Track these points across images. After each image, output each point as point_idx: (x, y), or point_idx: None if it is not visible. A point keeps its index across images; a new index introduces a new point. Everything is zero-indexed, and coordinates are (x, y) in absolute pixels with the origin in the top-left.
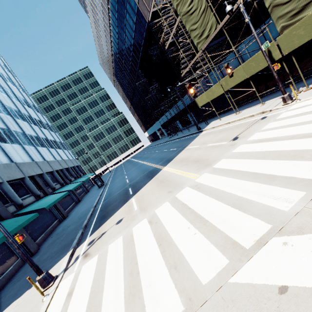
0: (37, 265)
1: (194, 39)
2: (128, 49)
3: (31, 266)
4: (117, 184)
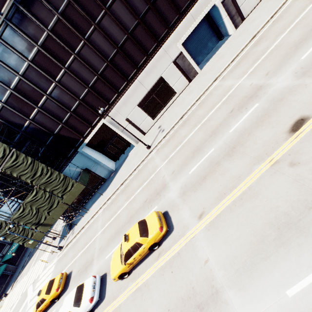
0: (1, 294)
1: None
2: None
3: (0, 295)
4: None
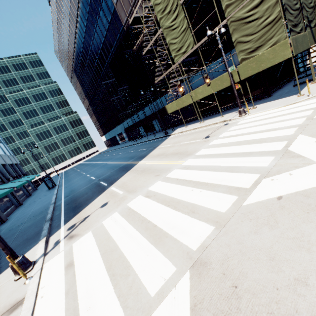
0: (11, 248)
1: (172, 51)
2: (97, 46)
3: (4, 249)
4: (78, 182)
